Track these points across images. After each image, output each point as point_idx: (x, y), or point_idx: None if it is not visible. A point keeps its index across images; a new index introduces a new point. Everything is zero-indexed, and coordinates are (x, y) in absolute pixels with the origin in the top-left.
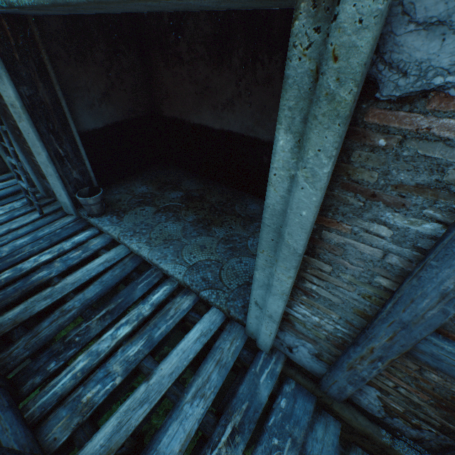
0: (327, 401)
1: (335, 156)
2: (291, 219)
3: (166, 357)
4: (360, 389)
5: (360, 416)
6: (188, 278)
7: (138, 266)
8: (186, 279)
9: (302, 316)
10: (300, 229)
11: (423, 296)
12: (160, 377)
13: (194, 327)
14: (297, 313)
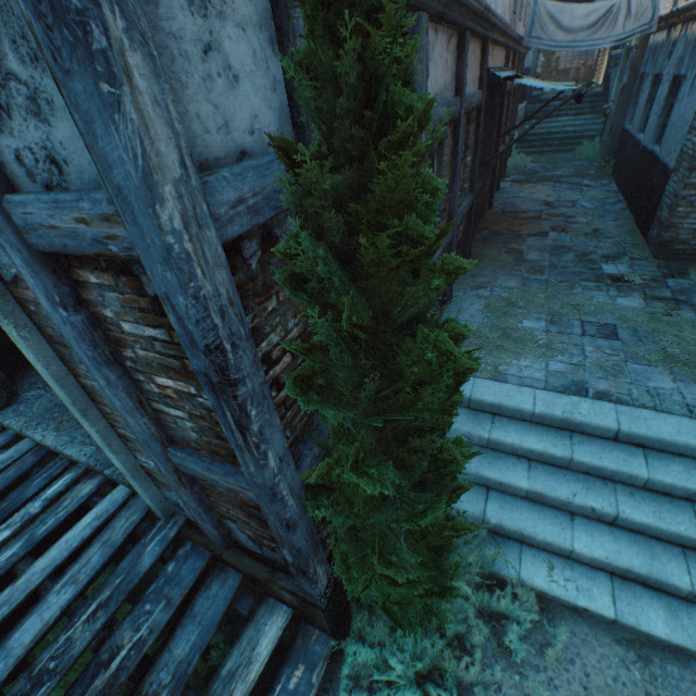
0: (218, 552)
1: (18, 322)
2: (42, 374)
3: (46, 552)
4: (230, 527)
5: (247, 558)
6: (94, 458)
7: (42, 459)
8: (91, 460)
9: (148, 465)
10: (52, 382)
11: (125, 415)
12: (31, 575)
13: (90, 512)
14: (145, 463)
